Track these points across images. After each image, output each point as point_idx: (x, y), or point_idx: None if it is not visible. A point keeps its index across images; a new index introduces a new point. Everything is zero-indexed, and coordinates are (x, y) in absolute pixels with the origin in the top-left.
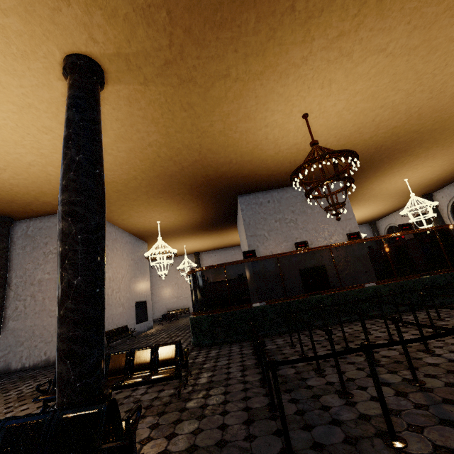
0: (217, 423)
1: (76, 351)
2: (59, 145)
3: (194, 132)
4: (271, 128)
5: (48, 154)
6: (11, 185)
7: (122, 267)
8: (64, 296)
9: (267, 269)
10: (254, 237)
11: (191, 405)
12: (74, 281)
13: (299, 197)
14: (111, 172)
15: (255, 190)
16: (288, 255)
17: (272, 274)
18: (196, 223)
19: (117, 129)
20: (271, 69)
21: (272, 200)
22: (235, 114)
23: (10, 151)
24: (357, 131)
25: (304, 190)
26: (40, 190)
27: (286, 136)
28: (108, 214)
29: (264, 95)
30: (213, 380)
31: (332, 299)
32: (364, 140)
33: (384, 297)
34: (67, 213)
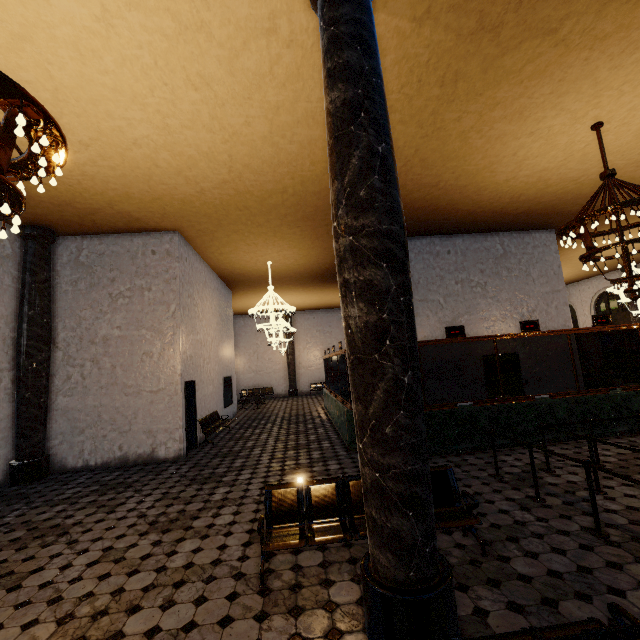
0: (634, 612)
1: (419, 496)
2: (204, 115)
3: (425, 126)
4: (535, 138)
5: (176, 128)
6: (83, 175)
7: (211, 325)
8: (389, 403)
9: (439, 351)
10: (424, 303)
11: (525, 570)
12: (404, 377)
13: (493, 251)
14: (254, 176)
15: (432, 232)
16: (469, 334)
17: (445, 358)
18: (319, 270)
19: (315, 101)
20: (624, 32)
21: (454, 250)
22: (506, 105)
23: (116, 112)
24: (636, 162)
25: (587, 247)
26: (124, 190)
27: (542, 155)
28: (204, 243)
29: (574, 79)
30: (497, 523)
31: (567, 406)
32: (632, 178)
33: (635, 409)
34: (379, 254)
